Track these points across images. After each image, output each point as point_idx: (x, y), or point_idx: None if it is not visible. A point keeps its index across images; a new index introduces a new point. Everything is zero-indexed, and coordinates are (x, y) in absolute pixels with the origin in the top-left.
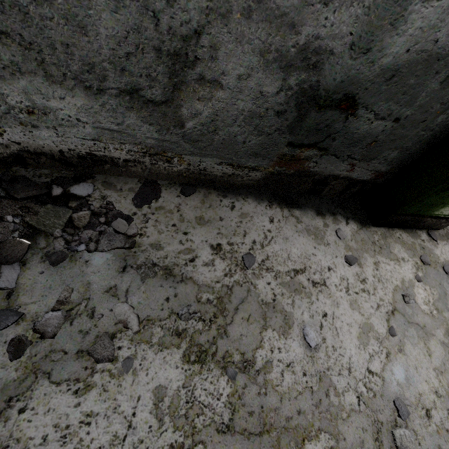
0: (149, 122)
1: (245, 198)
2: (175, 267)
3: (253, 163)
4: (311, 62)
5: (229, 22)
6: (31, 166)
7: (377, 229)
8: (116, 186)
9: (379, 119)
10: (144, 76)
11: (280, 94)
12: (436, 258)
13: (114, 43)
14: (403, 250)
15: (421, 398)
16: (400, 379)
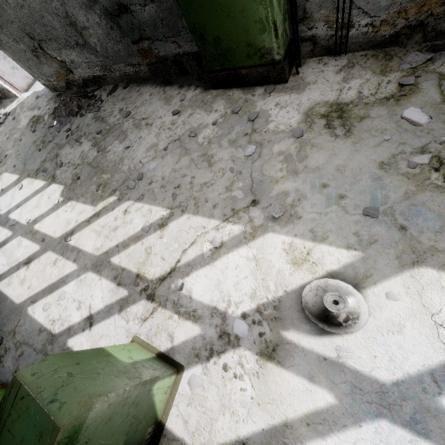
0: (91, 54)
1: (147, 85)
2: (105, 118)
3: (135, 61)
4: (93, 0)
5: (67, 5)
6: (90, 87)
7: (214, 91)
8: (106, 90)
9: (145, 6)
10: (74, 36)
11: (102, 20)
12: (251, 108)
13: (62, 29)
14: (222, 105)
15: (153, 177)
16: (150, 168)
